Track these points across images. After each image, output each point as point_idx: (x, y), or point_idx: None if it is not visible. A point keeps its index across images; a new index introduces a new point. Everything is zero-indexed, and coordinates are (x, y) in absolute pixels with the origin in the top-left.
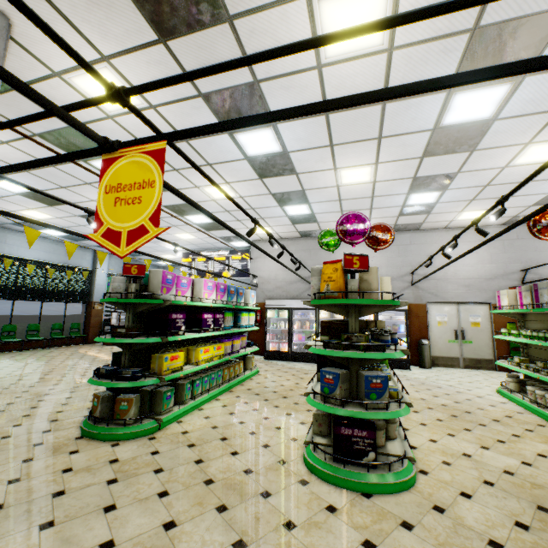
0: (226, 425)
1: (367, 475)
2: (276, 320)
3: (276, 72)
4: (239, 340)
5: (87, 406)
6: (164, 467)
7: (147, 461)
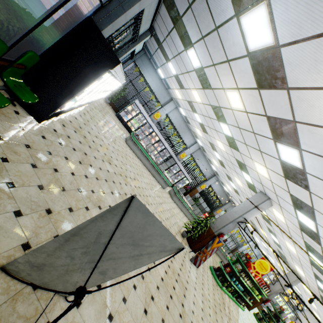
0: None
1: None
2: None
3: None
4: None
5: None
6: None
7: None
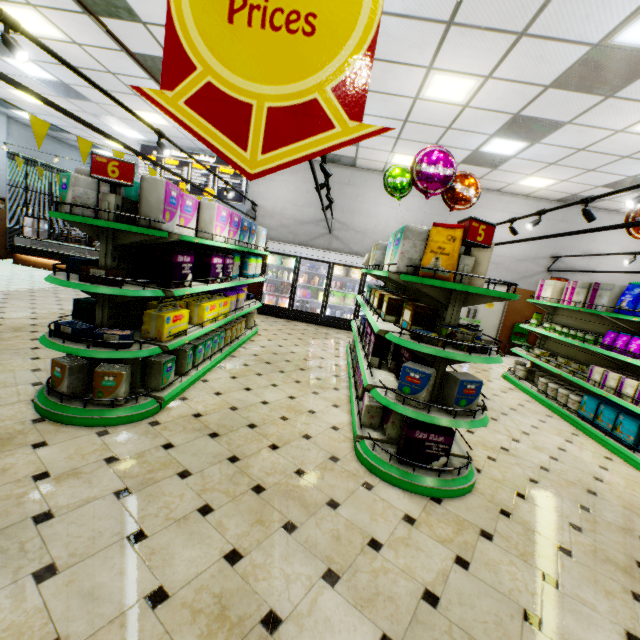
0: (248, 407)
1: (438, 481)
2: (277, 268)
3: None
4: (244, 293)
5: (30, 366)
6: (190, 468)
7: (163, 460)
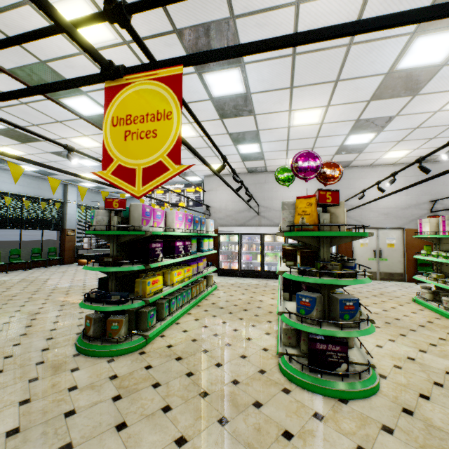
0: (203, 338)
1: (342, 384)
2: (227, 243)
3: (253, 7)
4: (202, 262)
5: (77, 323)
6: (160, 381)
7: (144, 376)
